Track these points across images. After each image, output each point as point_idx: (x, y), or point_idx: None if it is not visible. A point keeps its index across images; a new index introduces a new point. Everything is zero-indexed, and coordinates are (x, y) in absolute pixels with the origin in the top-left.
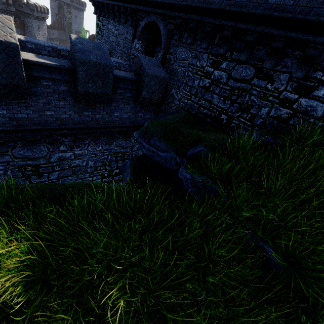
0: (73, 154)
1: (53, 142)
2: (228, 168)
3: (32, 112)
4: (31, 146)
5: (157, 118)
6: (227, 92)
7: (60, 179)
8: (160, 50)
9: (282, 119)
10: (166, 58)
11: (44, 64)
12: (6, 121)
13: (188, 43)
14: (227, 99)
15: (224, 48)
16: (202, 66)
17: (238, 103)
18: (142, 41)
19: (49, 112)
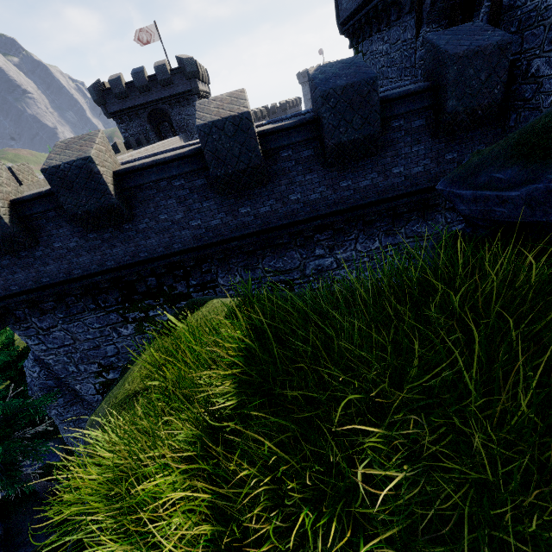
0: (334, 259)
1: (306, 243)
2: None
3: (275, 202)
4: (280, 252)
5: None
6: None
7: None
8: None
9: None
10: (501, 7)
11: (281, 128)
12: (252, 220)
13: None
14: None
15: None
16: None
17: None
18: (437, 22)
19: (294, 196)
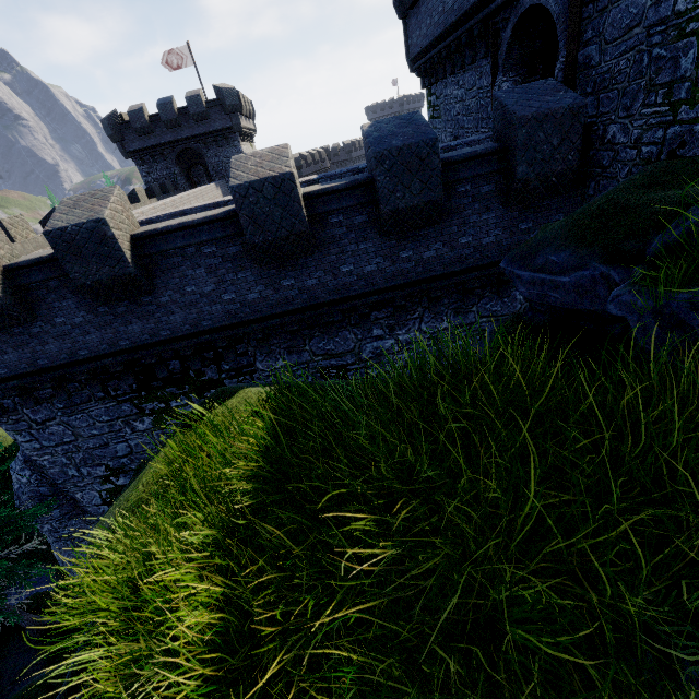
0: (395, 341)
1: (361, 322)
2: None
3: (324, 274)
4: (331, 332)
5: None
6: None
7: None
8: None
9: None
10: (576, 65)
11: (330, 190)
12: (296, 295)
13: None
14: None
15: None
16: (698, 1)
17: None
18: (514, 71)
19: (346, 267)
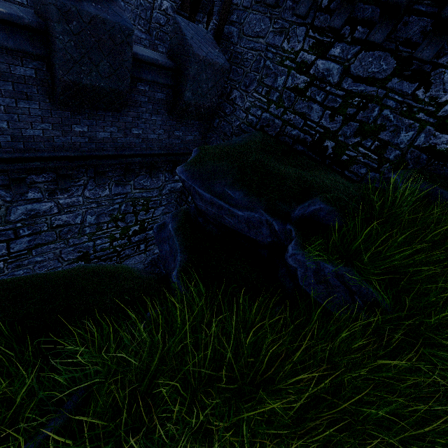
0: (55, 204)
1: (12, 184)
2: (378, 245)
3: None
4: None
5: (204, 140)
6: (338, 101)
7: (33, 250)
8: (203, 19)
9: (436, 152)
10: (222, 32)
11: None
12: None
13: (268, 3)
14: (338, 114)
15: (340, 16)
16: (294, 50)
17: (357, 120)
18: None
19: None
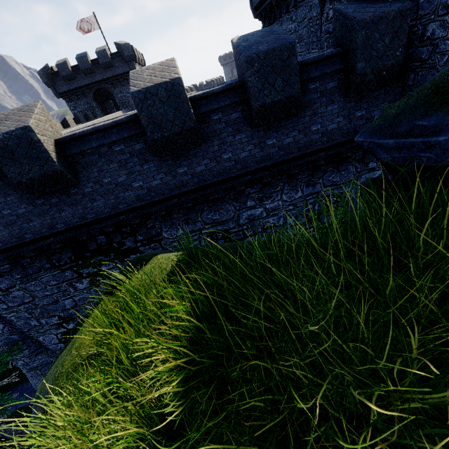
0: (263, 209)
1: (238, 196)
2: None
3: (209, 161)
4: (217, 206)
5: None
6: None
7: None
8: None
9: None
10: None
11: (210, 93)
12: (189, 179)
13: None
14: None
15: None
16: None
17: None
18: (338, 0)
19: (226, 155)
